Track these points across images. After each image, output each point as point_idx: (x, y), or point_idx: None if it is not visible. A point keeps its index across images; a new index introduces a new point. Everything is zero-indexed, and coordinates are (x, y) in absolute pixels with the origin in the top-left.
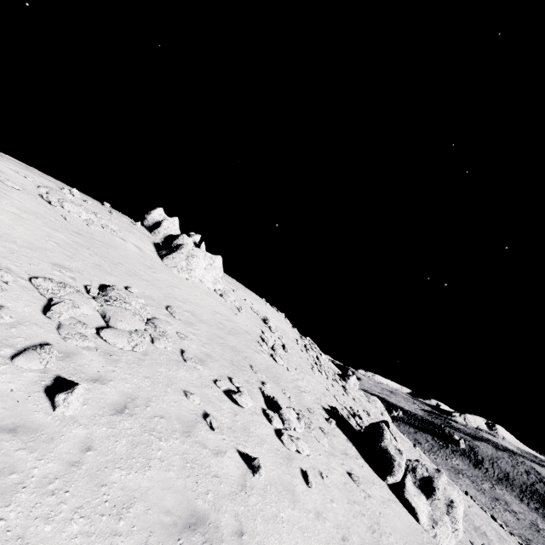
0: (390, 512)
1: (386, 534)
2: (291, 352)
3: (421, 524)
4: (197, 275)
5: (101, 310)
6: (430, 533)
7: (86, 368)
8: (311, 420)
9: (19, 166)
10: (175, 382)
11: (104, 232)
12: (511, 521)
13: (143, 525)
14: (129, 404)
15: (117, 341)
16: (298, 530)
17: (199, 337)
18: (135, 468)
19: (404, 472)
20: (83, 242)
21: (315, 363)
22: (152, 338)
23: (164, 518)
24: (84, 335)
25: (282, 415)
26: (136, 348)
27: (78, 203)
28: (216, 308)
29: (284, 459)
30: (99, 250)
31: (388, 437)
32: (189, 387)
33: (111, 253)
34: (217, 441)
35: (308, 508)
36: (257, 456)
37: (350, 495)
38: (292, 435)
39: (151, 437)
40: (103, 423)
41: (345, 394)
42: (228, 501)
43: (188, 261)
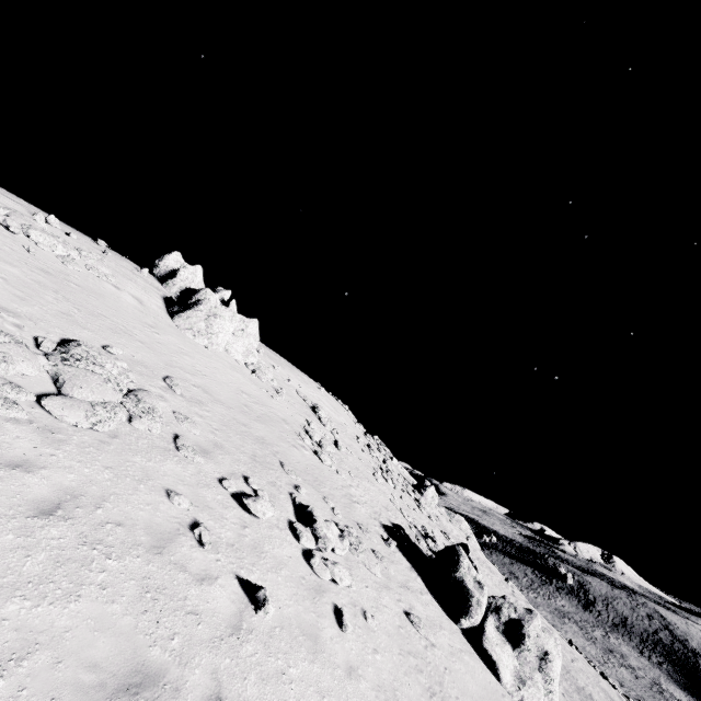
0: (460, 667)
1: (450, 698)
2: (347, 452)
3: (503, 684)
4: (220, 342)
5: (54, 371)
6: (515, 697)
7: (4, 447)
8: (360, 539)
9: None
10: (155, 477)
11: (88, 274)
12: (627, 679)
13: (41, 688)
14: (66, 502)
15: (68, 415)
16: (314, 694)
17: (209, 421)
18: (51, 598)
19: (485, 612)
20: (50, 283)
21: (380, 467)
22: (131, 415)
23: (85, 675)
24: (13, 402)
25: (316, 531)
26: (98, 426)
27: (54, 235)
28: (244, 387)
29: (311, 591)
30: (73, 296)
31: (466, 565)
32: (176, 486)
33: (92, 301)
34: (206, 562)
35: (336, 662)
36: (268, 585)
37: (404, 643)
38: (329, 559)
39: (92, 552)
40: (11, 528)
41: (417, 510)
42: (206, 650)
43: (208, 321)
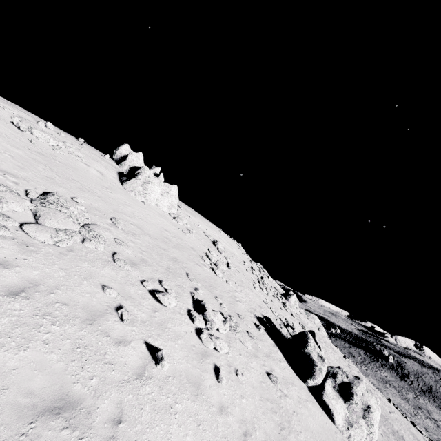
0: (305, 411)
1: (295, 432)
2: (235, 270)
3: (336, 424)
4: (152, 199)
5: (34, 210)
6: (344, 434)
7: None
8: (238, 324)
9: (2, 101)
10: (96, 277)
11: (69, 157)
12: (431, 427)
13: None
14: (29, 288)
15: (39, 235)
16: (192, 423)
17: (139, 245)
18: (7, 347)
19: (325, 376)
20: (42, 160)
21: (258, 281)
22: (84, 239)
23: (22, 399)
24: (2, 226)
25: (206, 317)
26: (59, 243)
27: (49, 133)
28: (166, 227)
29: (198, 355)
30: (56, 168)
31: (312, 344)
32: (110, 283)
33: (69, 172)
34: (124, 332)
35: (212, 402)
36: (167, 349)
37: (264, 393)
38: (214, 335)
39: (42, 320)
40: None
41: (283, 309)
42: (115, 388)
43: (144, 186)
